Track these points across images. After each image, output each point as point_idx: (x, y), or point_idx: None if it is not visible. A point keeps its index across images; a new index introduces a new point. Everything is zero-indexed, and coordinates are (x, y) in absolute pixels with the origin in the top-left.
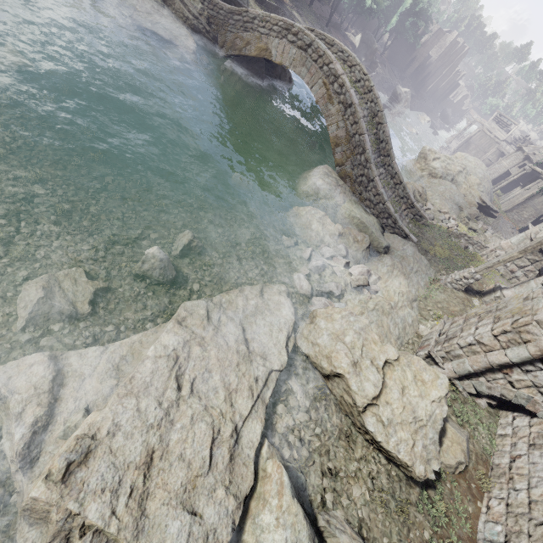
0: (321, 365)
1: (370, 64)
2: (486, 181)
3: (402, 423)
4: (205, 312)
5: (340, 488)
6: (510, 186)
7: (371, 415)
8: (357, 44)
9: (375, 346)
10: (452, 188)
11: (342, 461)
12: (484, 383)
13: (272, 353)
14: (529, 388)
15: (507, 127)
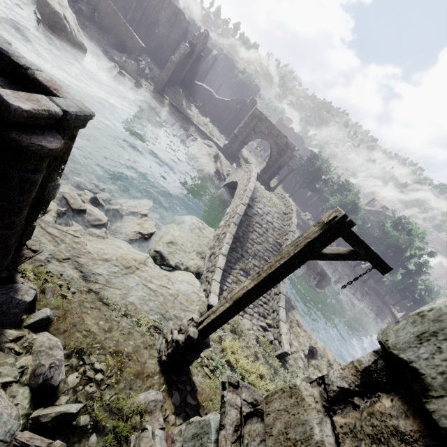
0: None
1: None
2: None
3: None
4: None
5: None
6: None
7: None
8: (398, 316)
9: None
10: None
11: None
12: None
13: None
14: None
15: None
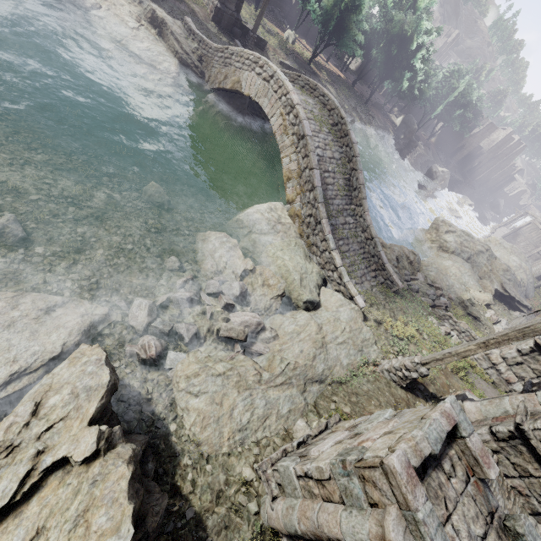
0: None
1: (408, 142)
2: (522, 271)
3: None
4: None
5: None
6: None
7: None
8: (398, 124)
9: (77, 425)
10: (463, 266)
11: None
12: None
13: None
14: None
15: None
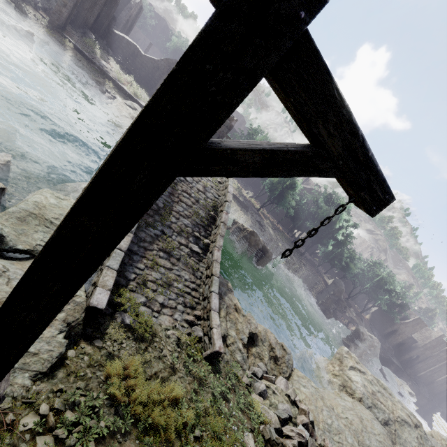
0: None
1: (337, 300)
2: None
3: None
4: None
5: None
6: None
7: None
8: (329, 283)
9: None
10: (370, 420)
11: None
12: None
13: None
14: None
15: None
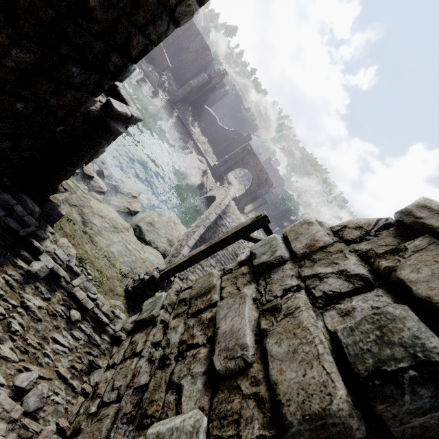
0: None
1: None
2: None
3: None
4: None
5: None
6: None
7: None
8: None
9: None
10: None
11: None
12: None
13: None
14: None
15: None
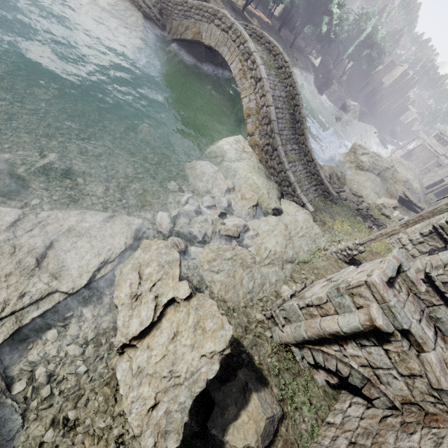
0: (113, 294)
1: (326, 81)
2: (416, 182)
3: (153, 376)
4: (11, 219)
5: (66, 447)
6: (444, 193)
7: (127, 359)
8: (317, 65)
9: (171, 282)
10: (375, 180)
11: (92, 412)
12: (320, 355)
13: (70, 274)
14: (363, 368)
15: (447, 145)
